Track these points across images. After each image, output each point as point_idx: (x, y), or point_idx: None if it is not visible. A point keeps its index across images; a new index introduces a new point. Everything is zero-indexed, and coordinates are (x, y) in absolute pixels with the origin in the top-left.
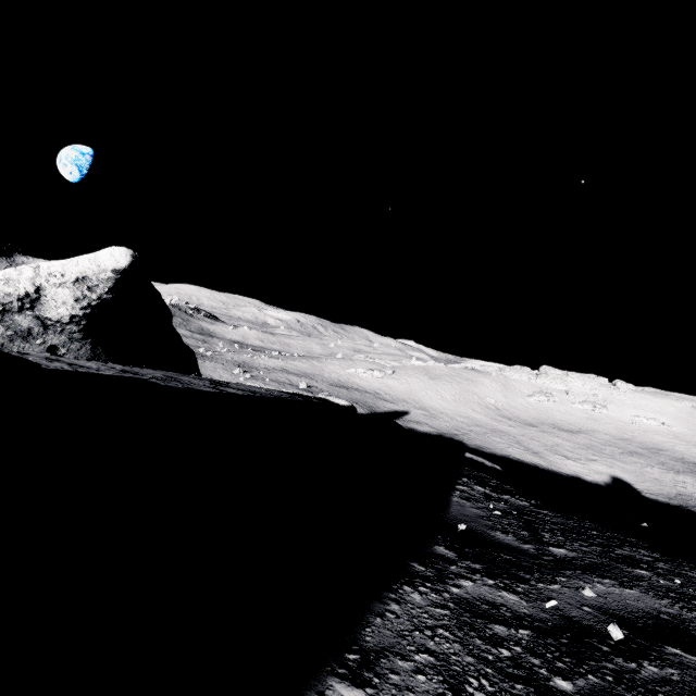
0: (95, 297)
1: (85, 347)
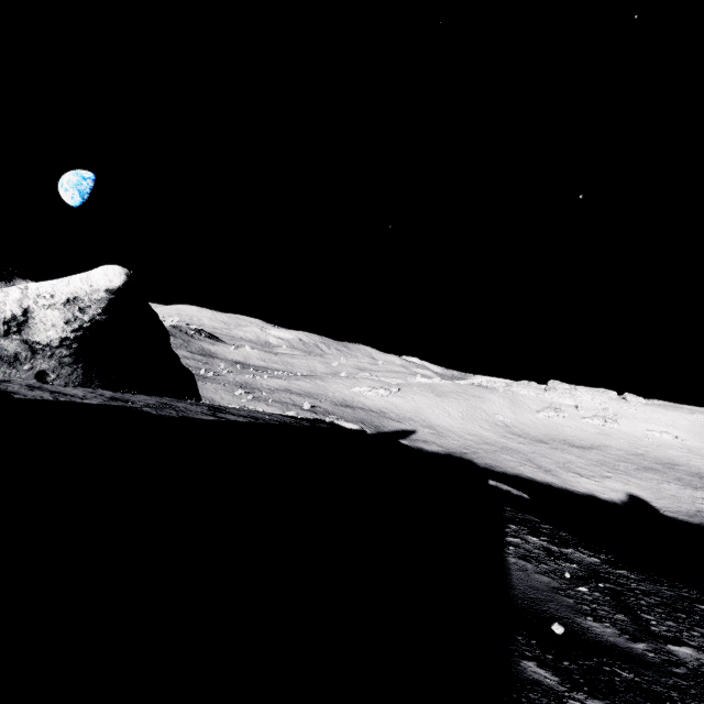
0: (87, 319)
1: (76, 372)
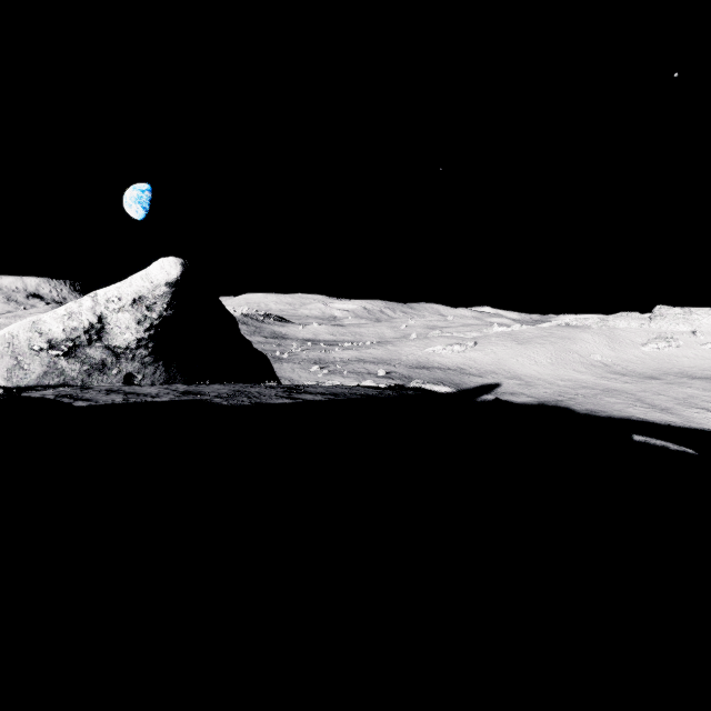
0: (155, 316)
1: (159, 370)
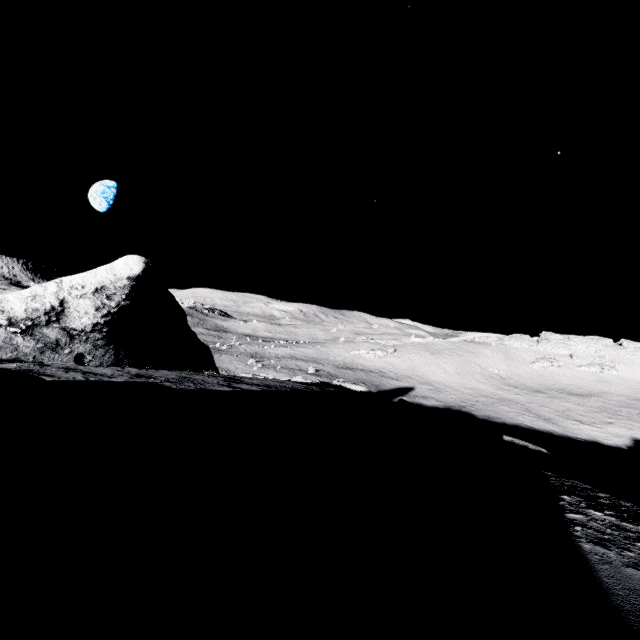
0: (113, 305)
1: (109, 353)
